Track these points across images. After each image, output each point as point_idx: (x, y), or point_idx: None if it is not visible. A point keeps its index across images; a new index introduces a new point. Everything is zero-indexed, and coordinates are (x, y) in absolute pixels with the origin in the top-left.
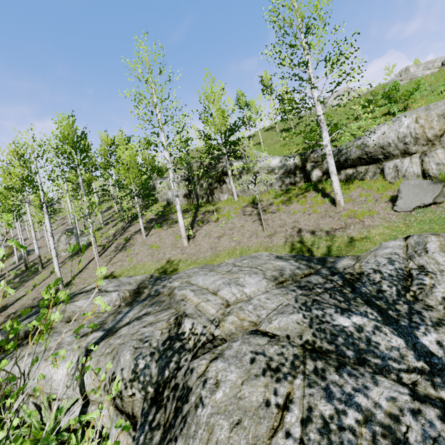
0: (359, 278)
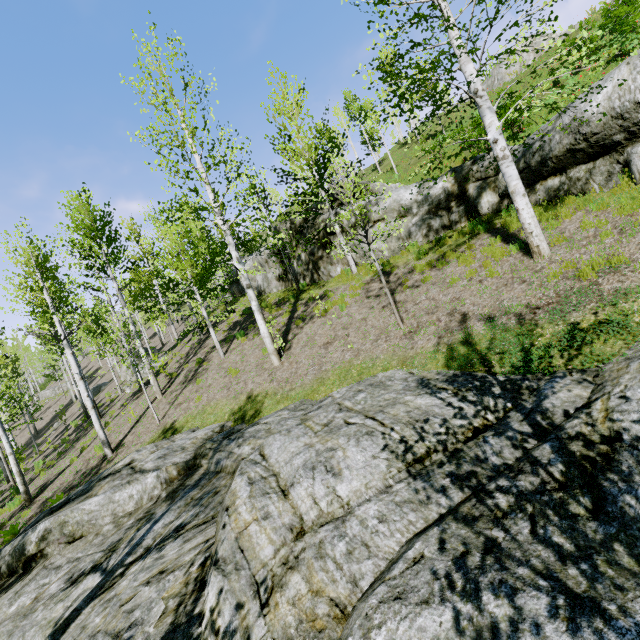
0: (611, 456)
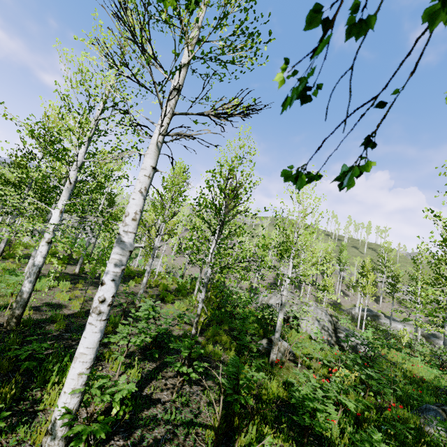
0: None
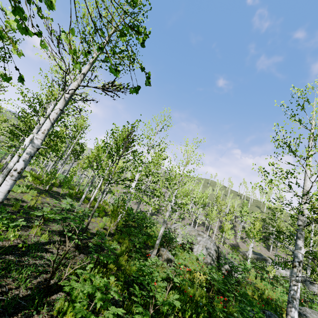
0: None
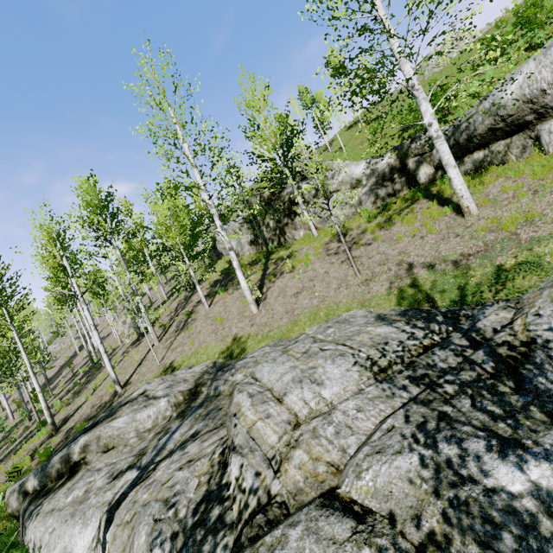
0: (528, 354)
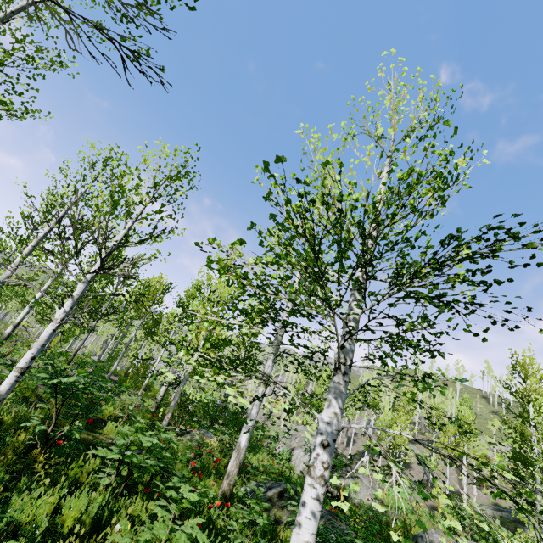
0: None
